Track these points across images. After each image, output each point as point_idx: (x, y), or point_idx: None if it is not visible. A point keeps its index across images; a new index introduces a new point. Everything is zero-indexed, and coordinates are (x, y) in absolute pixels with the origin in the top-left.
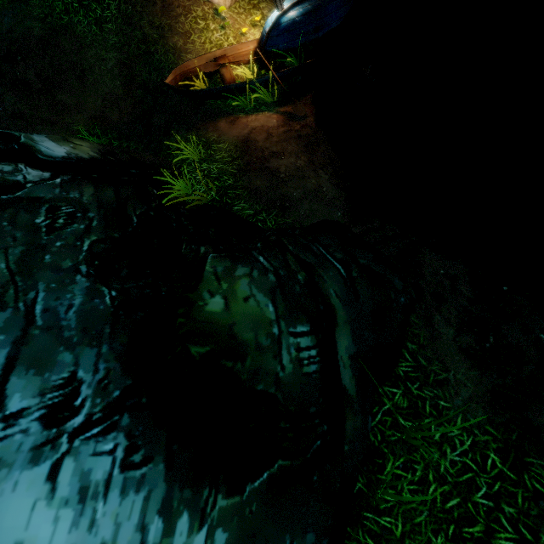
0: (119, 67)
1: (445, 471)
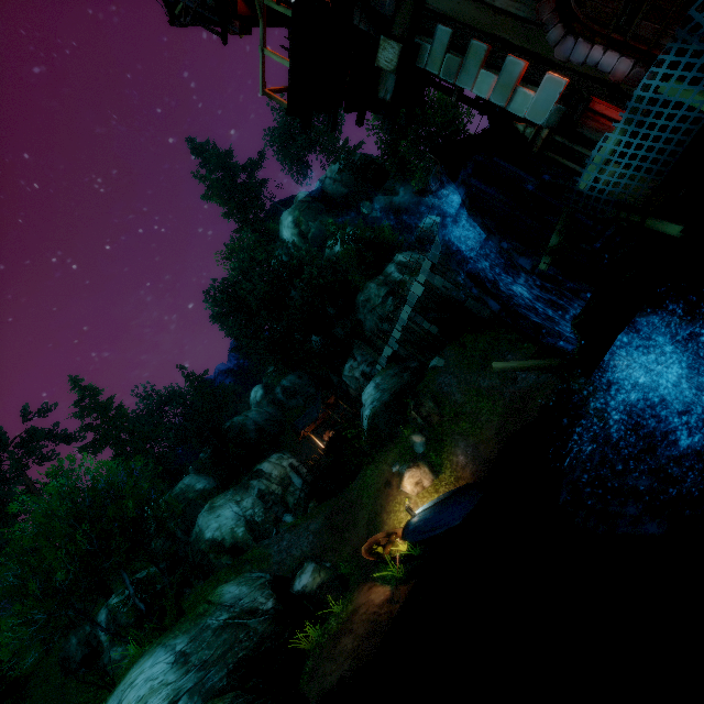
0: (366, 524)
1: None
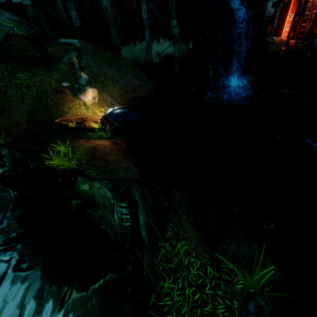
0: (28, 112)
1: (192, 279)
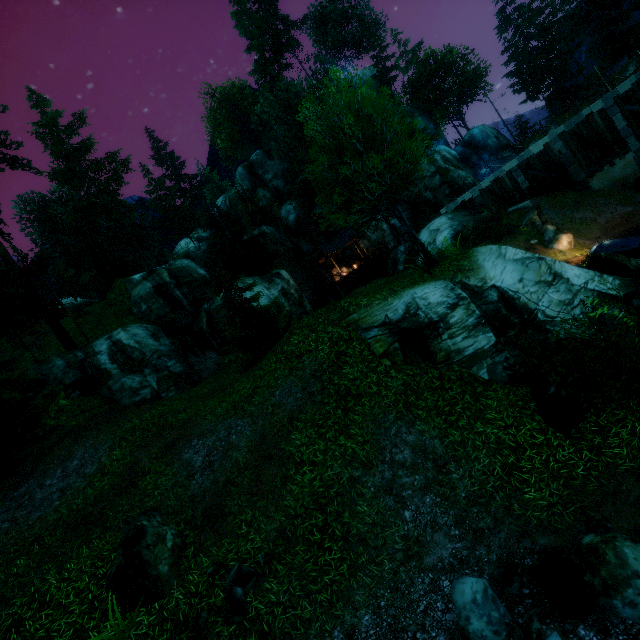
0: None
1: None
